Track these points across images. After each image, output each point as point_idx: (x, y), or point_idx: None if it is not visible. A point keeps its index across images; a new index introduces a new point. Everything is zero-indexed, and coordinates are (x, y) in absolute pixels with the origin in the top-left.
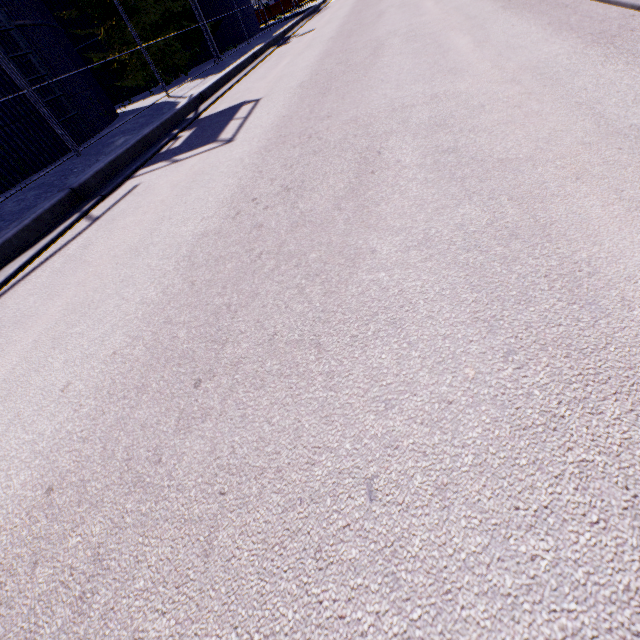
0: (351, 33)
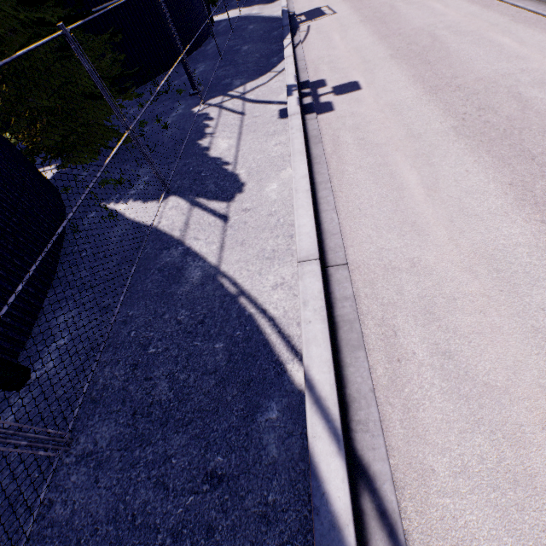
0: None
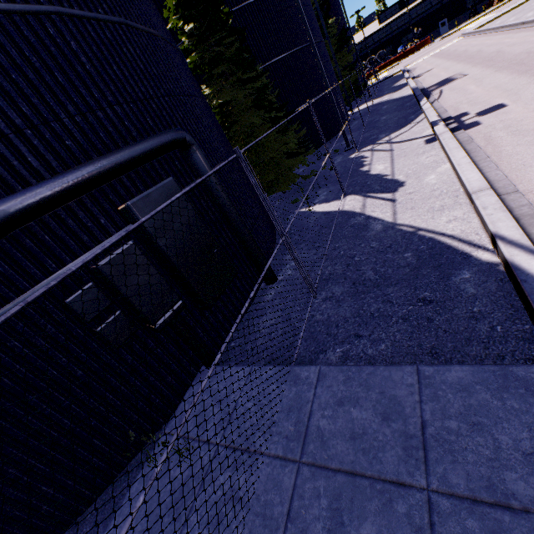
0: (471, 58)
